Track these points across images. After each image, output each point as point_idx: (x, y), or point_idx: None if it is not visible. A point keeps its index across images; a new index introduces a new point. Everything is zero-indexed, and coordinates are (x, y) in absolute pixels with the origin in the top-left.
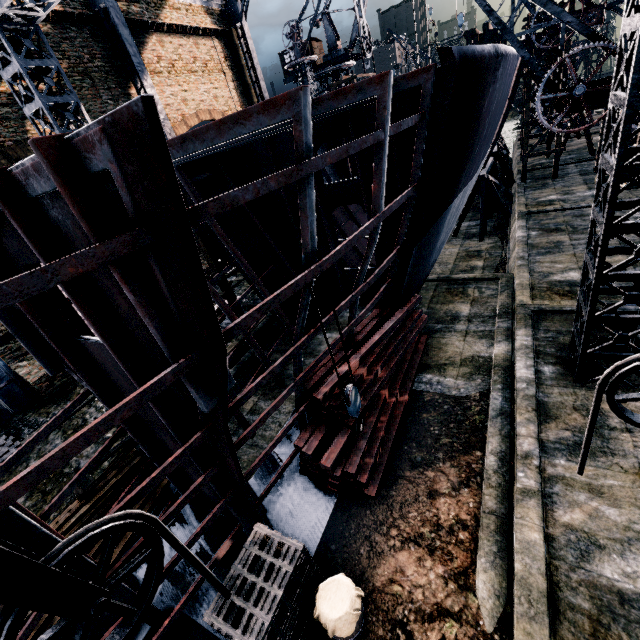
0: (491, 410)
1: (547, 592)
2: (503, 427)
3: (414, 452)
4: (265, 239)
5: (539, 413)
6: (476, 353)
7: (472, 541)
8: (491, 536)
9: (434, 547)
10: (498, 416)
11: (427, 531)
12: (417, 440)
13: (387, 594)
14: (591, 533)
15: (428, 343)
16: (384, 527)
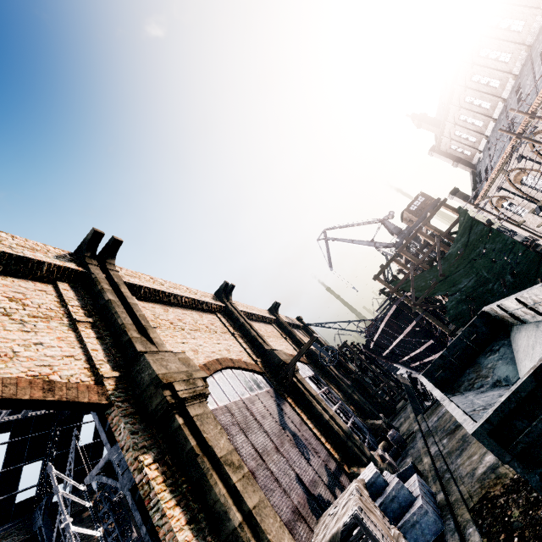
0: None
1: None
2: None
3: None
4: None
5: None
6: None
7: None
8: None
9: None
10: None
11: None
12: None
13: None
14: None
15: None
16: None
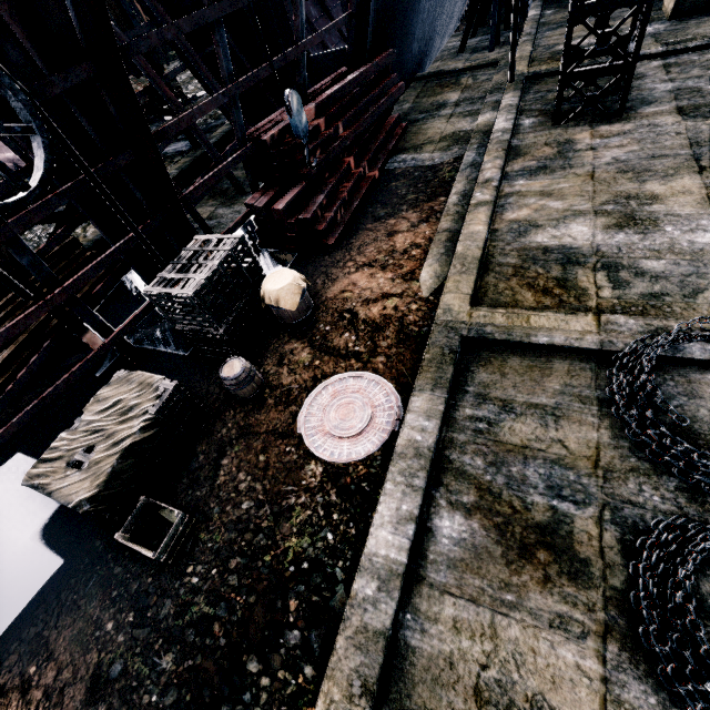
0: (462, 165)
1: (481, 258)
2: (471, 174)
3: (378, 211)
4: (198, 1)
5: (509, 154)
6: (458, 129)
7: (423, 254)
8: (441, 245)
9: (387, 265)
10: (468, 167)
11: (382, 257)
12: (383, 202)
13: (338, 299)
14: (533, 220)
15: (408, 131)
16: (341, 263)
